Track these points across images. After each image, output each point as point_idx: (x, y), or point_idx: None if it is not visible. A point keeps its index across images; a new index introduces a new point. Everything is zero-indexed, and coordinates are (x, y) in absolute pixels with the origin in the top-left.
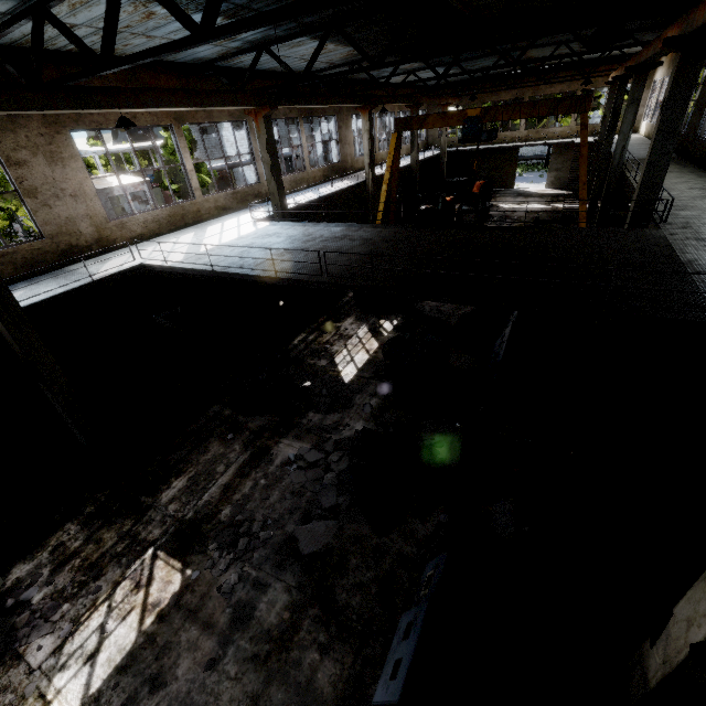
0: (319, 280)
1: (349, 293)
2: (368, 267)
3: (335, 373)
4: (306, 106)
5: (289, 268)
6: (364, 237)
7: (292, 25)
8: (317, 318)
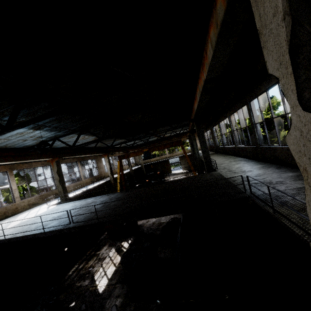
0: (69, 227)
1: (105, 232)
2: (94, 212)
3: (94, 287)
4: (78, 156)
5: (54, 225)
6: (102, 200)
7: (67, 130)
8: (86, 252)
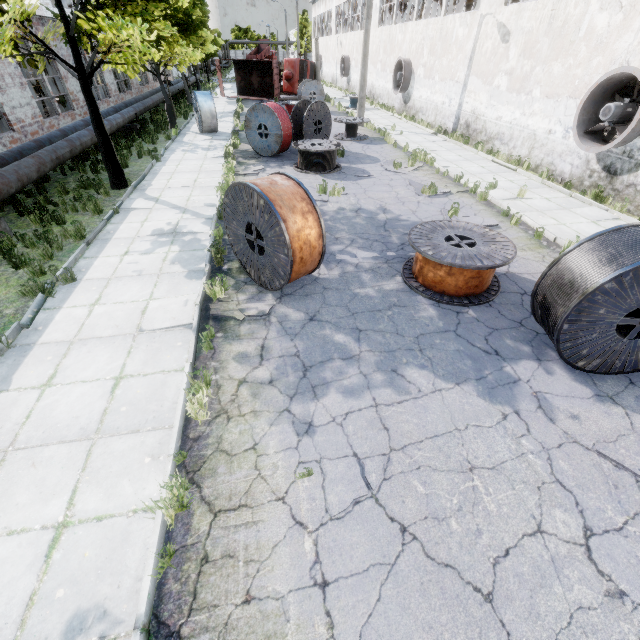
0: None
1: None
2: None
3: None
4: None
5: None
6: None
7: None
8: None
